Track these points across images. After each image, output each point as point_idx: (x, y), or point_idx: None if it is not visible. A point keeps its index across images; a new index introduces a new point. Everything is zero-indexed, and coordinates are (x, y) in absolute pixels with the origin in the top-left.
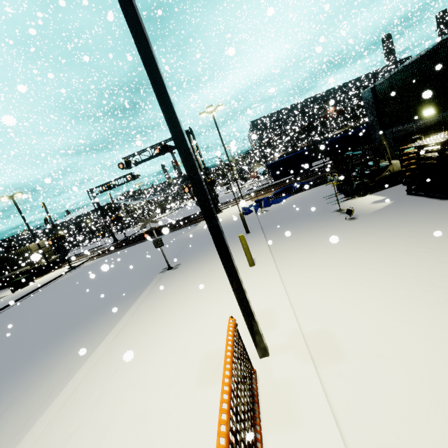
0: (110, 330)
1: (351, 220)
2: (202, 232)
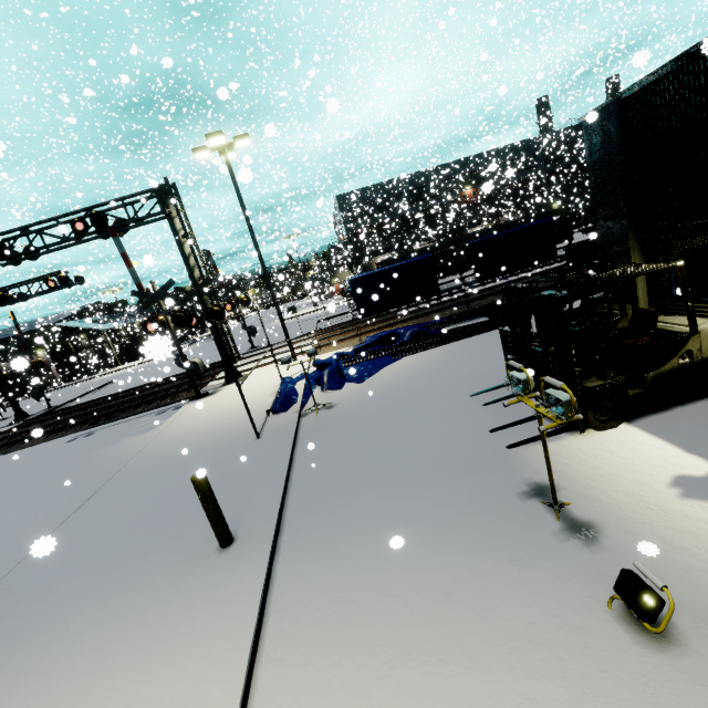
0: None
1: (651, 649)
2: (151, 457)
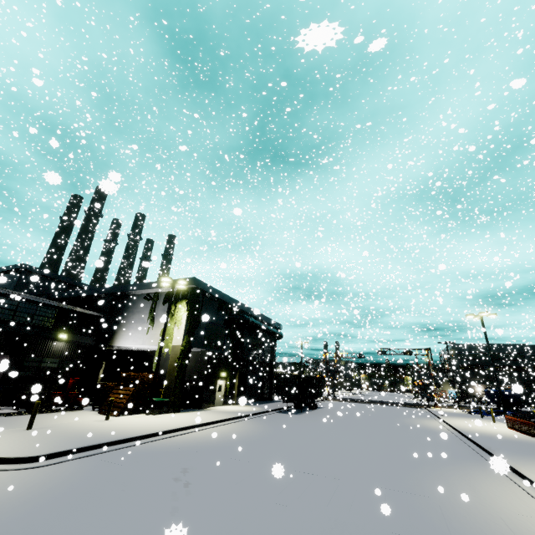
0: (435, 420)
1: None
2: None
